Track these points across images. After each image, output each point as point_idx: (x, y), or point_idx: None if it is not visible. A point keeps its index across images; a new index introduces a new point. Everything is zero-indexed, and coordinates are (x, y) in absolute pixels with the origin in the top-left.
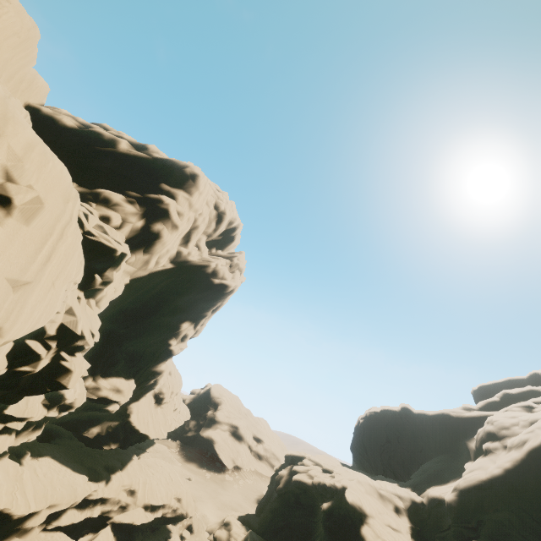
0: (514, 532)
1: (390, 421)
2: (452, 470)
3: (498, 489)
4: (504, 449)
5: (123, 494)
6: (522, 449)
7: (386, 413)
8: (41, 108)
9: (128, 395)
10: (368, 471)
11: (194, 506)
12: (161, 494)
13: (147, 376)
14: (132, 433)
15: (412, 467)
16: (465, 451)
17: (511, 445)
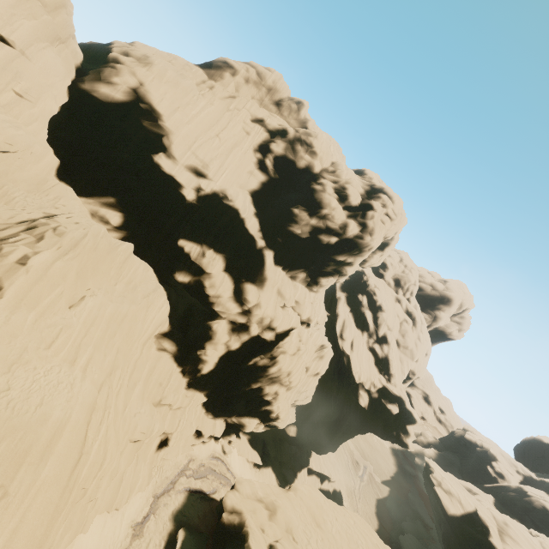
0: None
1: None
2: None
3: None
4: None
5: None
6: None
7: None
8: None
9: None
10: None
11: None
12: None
13: None
14: None
15: None
16: None
17: None
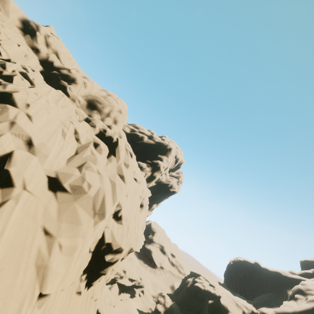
0: None
1: (247, 267)
2: (276, 302)
3: None
4: (305, 300)
5: (122, 271)
6: None
7: (246, 263)
8: None
9: None
10: (232, 289)
11: (146, 283)
12: (135, 275)
13: None
14: None
15: (256, 294)
16: (286, 294)
17: (309, 299)
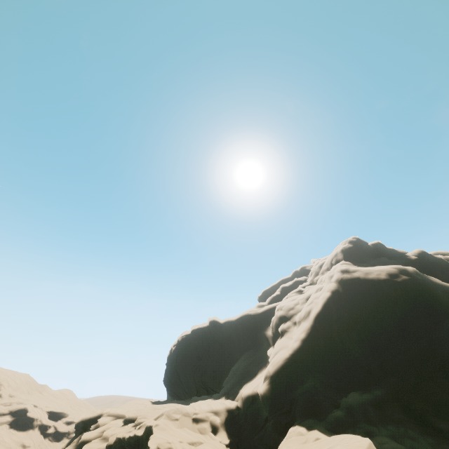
0: (320, 396)
1: (200, 338)
2: (257, 362)
3: (300, 361)
4: (294, 325)
5: None
6: (310, 318)
7: (197, 332)
8: None
9: None
10: (183, 398)
11: None
12: None
13: None
14: None
15: (223, 375)
16: (264, 342)
17: (300, 319)
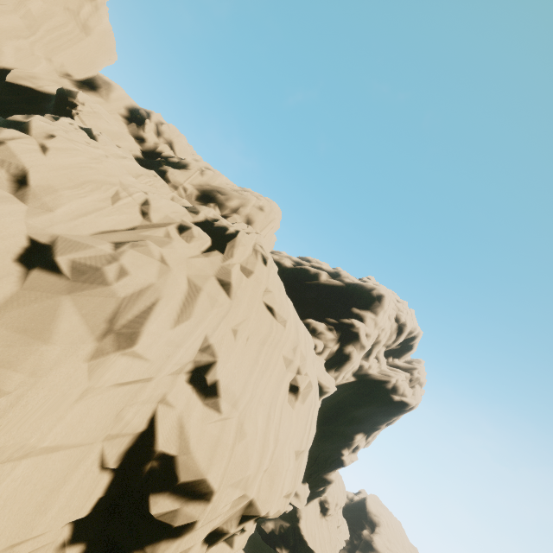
0: None
1: None
2: None
3: None
4: None
5: None
6: None
7: None
8: (273, 256)
9: (304, 501)
10: None
11: None
12: None
13: (318, 482)
14: (300, 542)
15: None
16: None
17: None
